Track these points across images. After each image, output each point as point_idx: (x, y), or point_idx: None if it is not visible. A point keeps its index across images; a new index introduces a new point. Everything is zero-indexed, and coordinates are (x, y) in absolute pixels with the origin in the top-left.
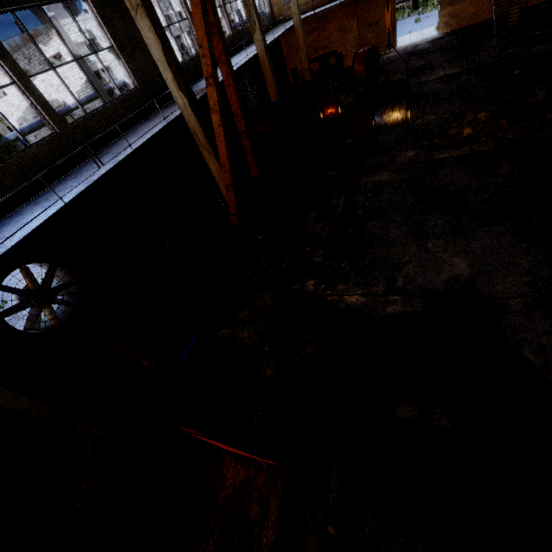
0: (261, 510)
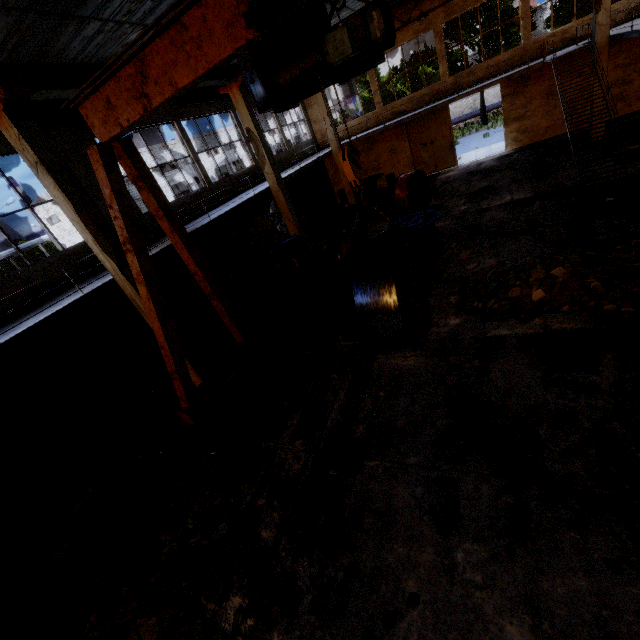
0: None
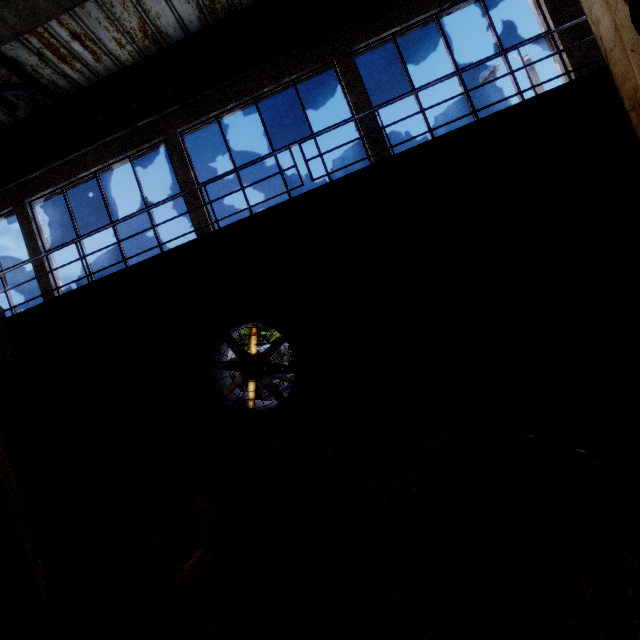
0: None
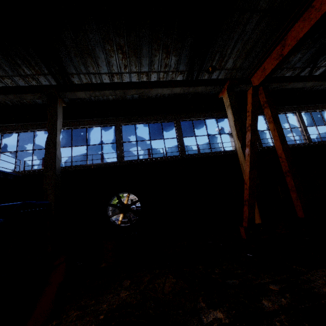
0: None
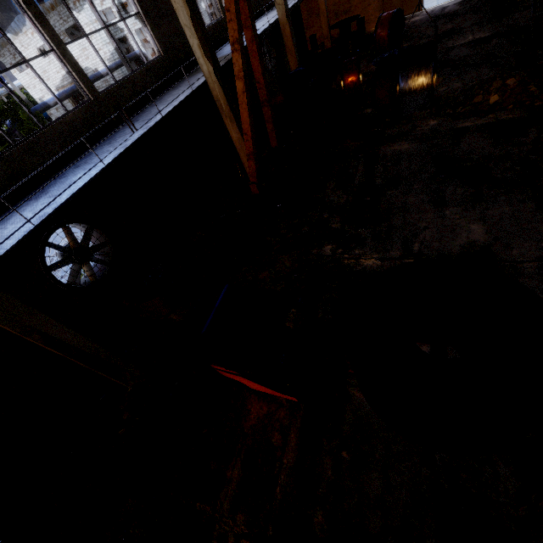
0: (282, 437)
